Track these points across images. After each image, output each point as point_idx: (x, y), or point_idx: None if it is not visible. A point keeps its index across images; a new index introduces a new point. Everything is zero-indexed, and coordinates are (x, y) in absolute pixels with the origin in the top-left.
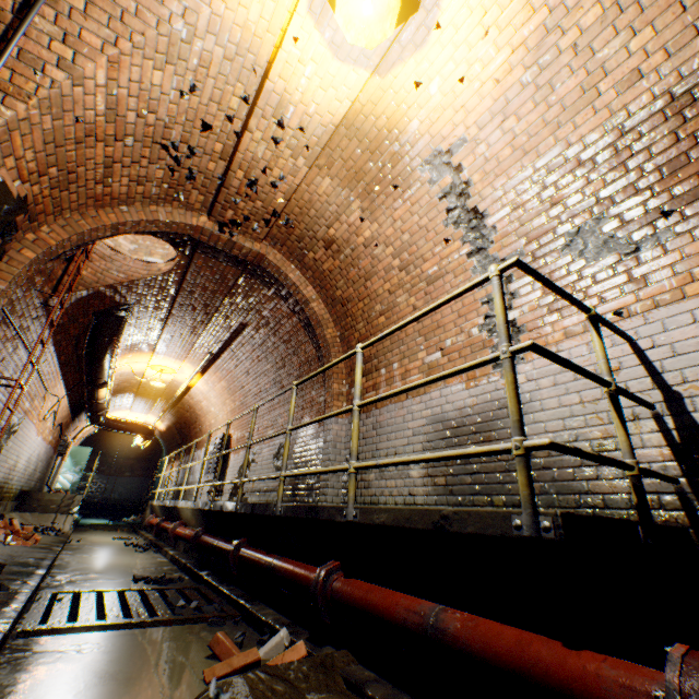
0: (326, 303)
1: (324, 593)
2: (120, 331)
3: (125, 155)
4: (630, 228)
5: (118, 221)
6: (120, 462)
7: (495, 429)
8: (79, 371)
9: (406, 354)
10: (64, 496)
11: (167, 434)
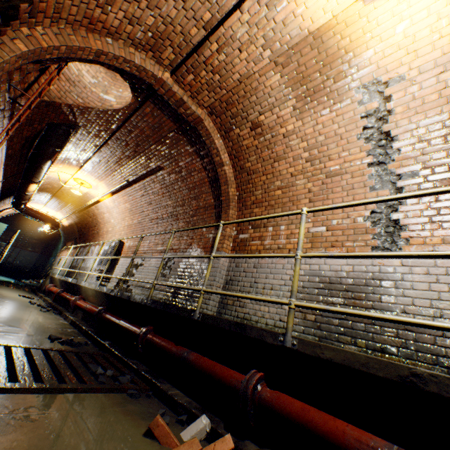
0: (234, 169)
1: (253, 399)
2: (65, 144)
3: None
4: None
5: (102, 49)
6: (26, 239)
7: (366, 292)
8: (17, 166)
9: (294, 222)
10: None
11: (68, 229)
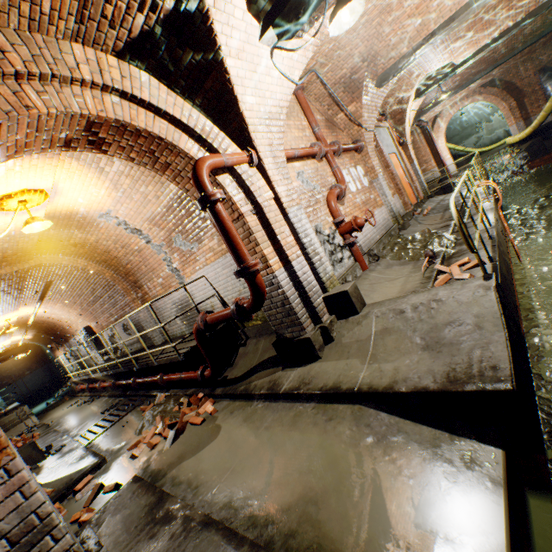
0: (95, 263)
1: (162, 382)
2: None
3: None
4: (188, 240)
5: None
6: (14, 371)
7: (191, 304)
8: None
9: (150, 279)
10: (17, 413)
11: (37, 338)
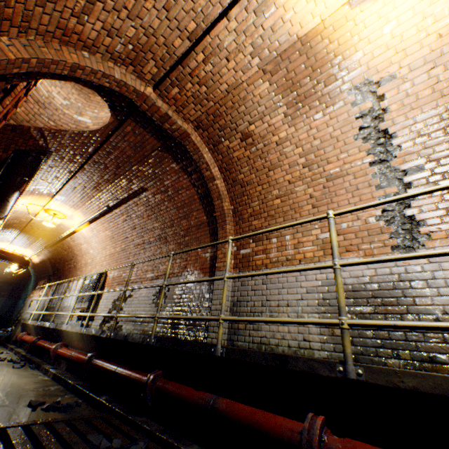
0: (226, 182)
1: None
2: (35, 172)
3: None
4: None
5: (79, 62)
6: None
7: (397, 296)
8: None
9: (300, 230)
10: None
11: (40, 266)
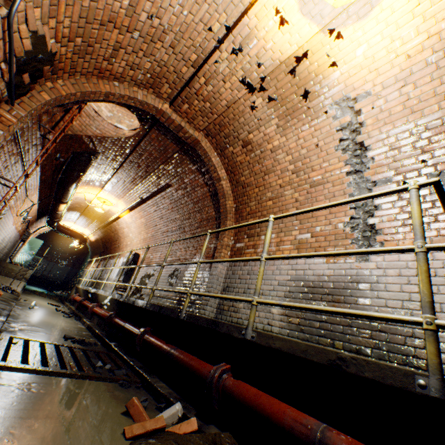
0: (231, 183)
1: (217, 386)
2: (87, 169)
3: (129, 44)
4: None
5: (110, 91)
6: (59, 254)
7: (344, 295)
8: (50, 189)
9: (283, 230)
10: (21, 268)
11: (95, 243)
